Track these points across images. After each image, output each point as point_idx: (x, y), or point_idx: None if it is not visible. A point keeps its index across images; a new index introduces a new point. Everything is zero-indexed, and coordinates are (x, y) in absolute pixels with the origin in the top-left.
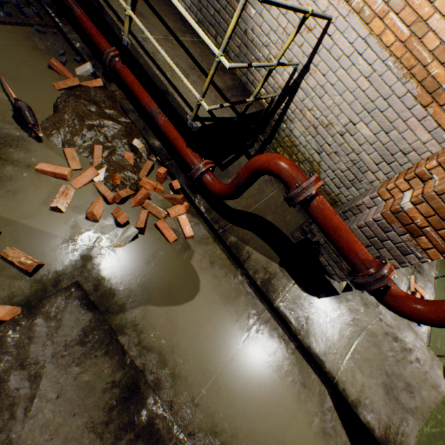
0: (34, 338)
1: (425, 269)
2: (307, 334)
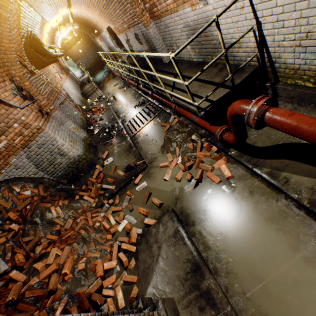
0: (159, 232)
1: None
2: None
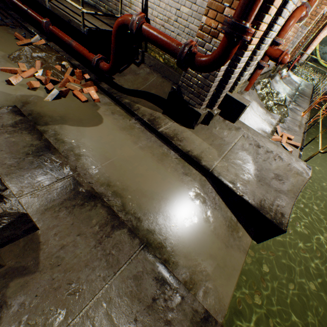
0: None
1: (293, 129)
2: (185, 146)
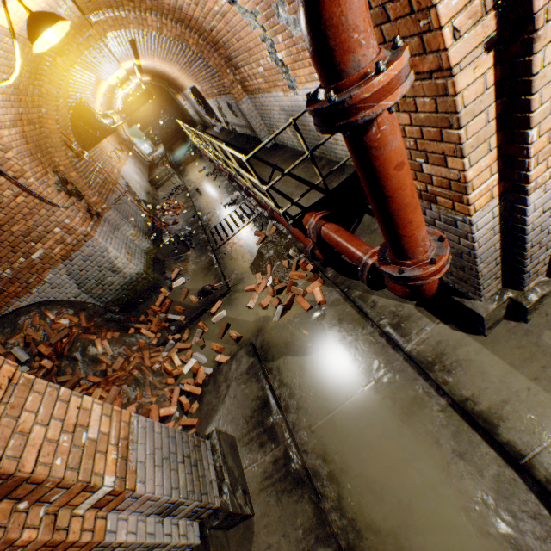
0: (231, 369)
1: None
2: (460, 384)
